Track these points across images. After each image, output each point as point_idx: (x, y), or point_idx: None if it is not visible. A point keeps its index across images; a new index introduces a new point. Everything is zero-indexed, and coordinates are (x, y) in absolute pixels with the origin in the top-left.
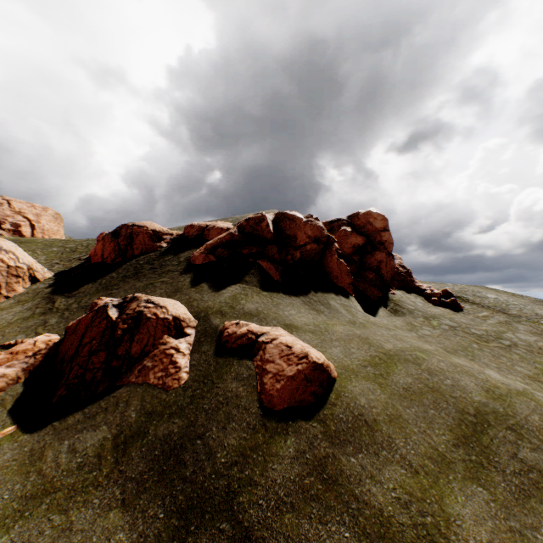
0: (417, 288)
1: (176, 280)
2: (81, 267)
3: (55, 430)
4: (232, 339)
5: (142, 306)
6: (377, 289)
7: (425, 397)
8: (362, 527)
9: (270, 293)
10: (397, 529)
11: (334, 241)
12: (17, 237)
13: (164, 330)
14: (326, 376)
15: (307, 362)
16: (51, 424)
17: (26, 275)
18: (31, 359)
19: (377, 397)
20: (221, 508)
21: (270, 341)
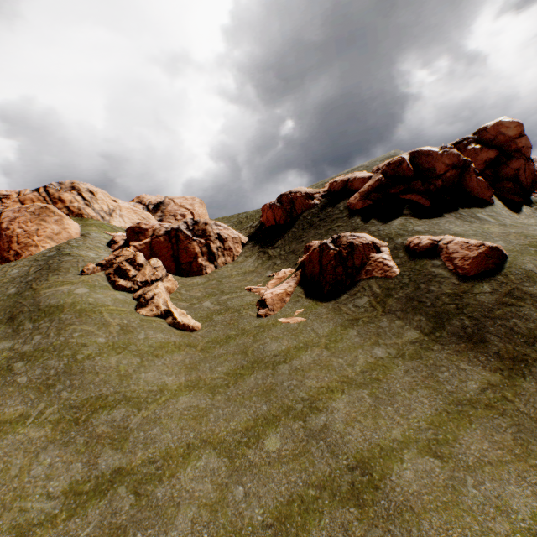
0: None
1: (348, 223)
2: (261, 231)
3: (338, 302)
4: (418, 247)
5: (350, 239)
6: (517, 197)
7: None
8: None
9: (426, 216)
10: None
11: (470, 163)
12: None
13: (368, 250)
14: (500, 253)
15: (484, 247)
16: (333, 301)
17: (239, 242)
18: (295, 278)
19: None
20: (456, 312)
21: (448, 242)
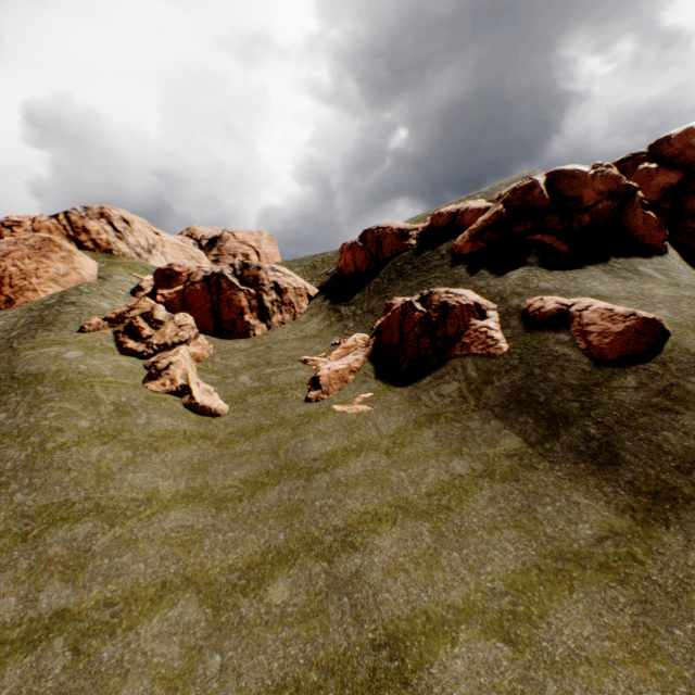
0: None
1: (449, 273)
2: (336, 281)
3: (417, 387)
4: (539, 313)
5: (444, 297)
6: None
7: None
8: None
9: (560, 268)
10: None
11: (636, 190)
12: None
13: (469, 314)
14: (658, 329)
15: (635, 319)
16: (411, 384)
17: (305, 294)
18: (366, 349)
19: None
20: (579, 415)
21: (584, 309)
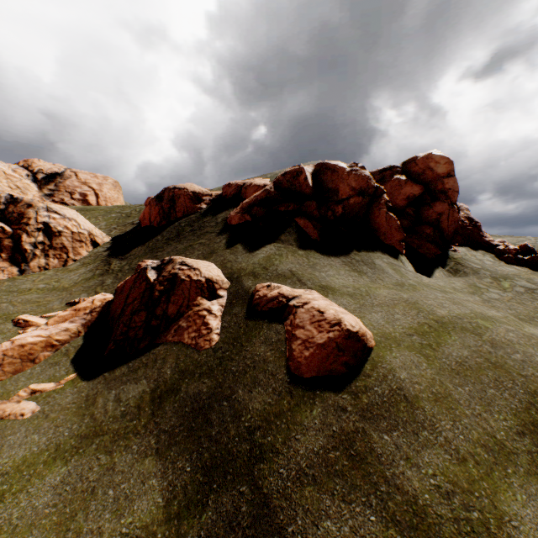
0: (486, 243)
1: (213, 241)
2: (133, 231)
3: (105, 380)
4: (262, 302)
5: (177, 269)
6: (435, 246)
7: (484, 374)
8: (391, 513)
9: (306, 253)
10: (433, 521)
11: (383, 192)
12: (84, 206)
13: (197, 292)
14: (360, 345)
15: (339, 330)
16: (102, 374)
17: (88, 240)
18: (88, 316)
19: (421, 371)
20: (242, 471)
21: (301, 305)
